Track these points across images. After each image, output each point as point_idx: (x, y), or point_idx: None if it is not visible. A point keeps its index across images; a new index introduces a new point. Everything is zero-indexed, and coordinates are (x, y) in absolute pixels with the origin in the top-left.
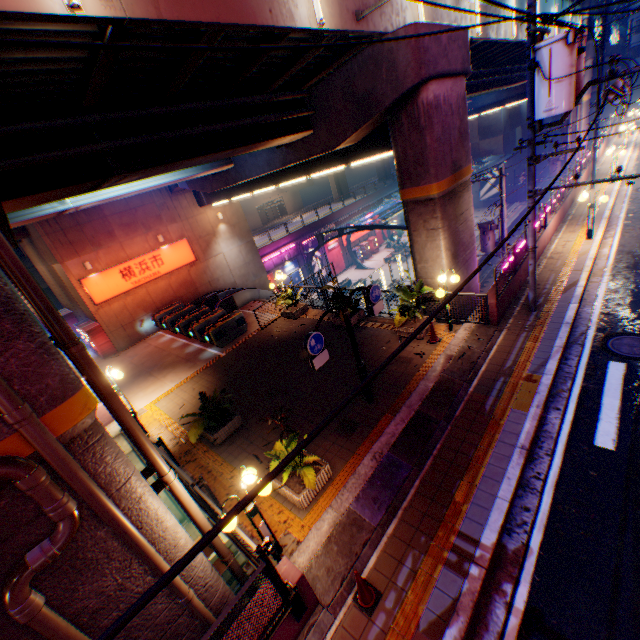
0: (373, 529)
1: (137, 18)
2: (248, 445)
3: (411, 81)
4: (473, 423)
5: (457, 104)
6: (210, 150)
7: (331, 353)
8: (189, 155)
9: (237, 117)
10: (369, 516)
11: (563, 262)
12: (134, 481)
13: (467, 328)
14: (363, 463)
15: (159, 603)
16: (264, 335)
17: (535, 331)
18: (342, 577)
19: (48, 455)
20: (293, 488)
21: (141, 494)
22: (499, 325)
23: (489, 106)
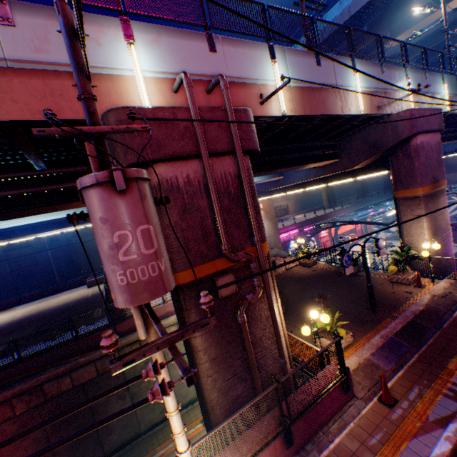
0: (386, 370)
1: (298, 115)
2: (290, 322)
3: (406, 134)
4: None
5: (434, 146)
6: (290, 165)
7: (338, 285)
8: (281, 167)
9: (303, 151)
10: (382, 364)
11: None
12: (272, 290)
13: (446, 281)
14: (374, 338)
15: (269, 359)
16: (288, 273)
17: None
18: (368, 387)
19: (261, 258)
20: (329, 339)
21: (273, 297)
22: None
23: (453, 151)
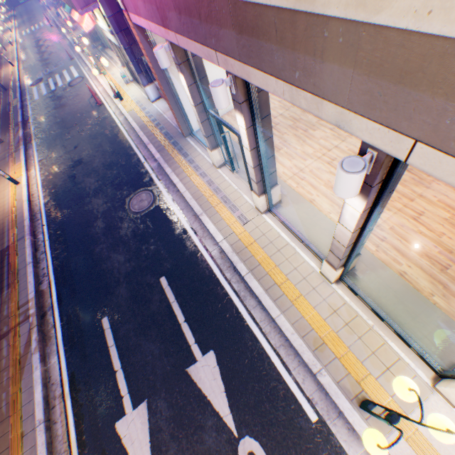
0: None
1: None
2: None
3: None
4: (7, 115)
5: None
6: None
7: None
8: None
9: None
10: None
11: (10, 76)
12: None
13: None
14: None
15: None
16: None
17: (12, 94)
18: None
19: None
20: None
21: None
22: (0, 99)
23: None
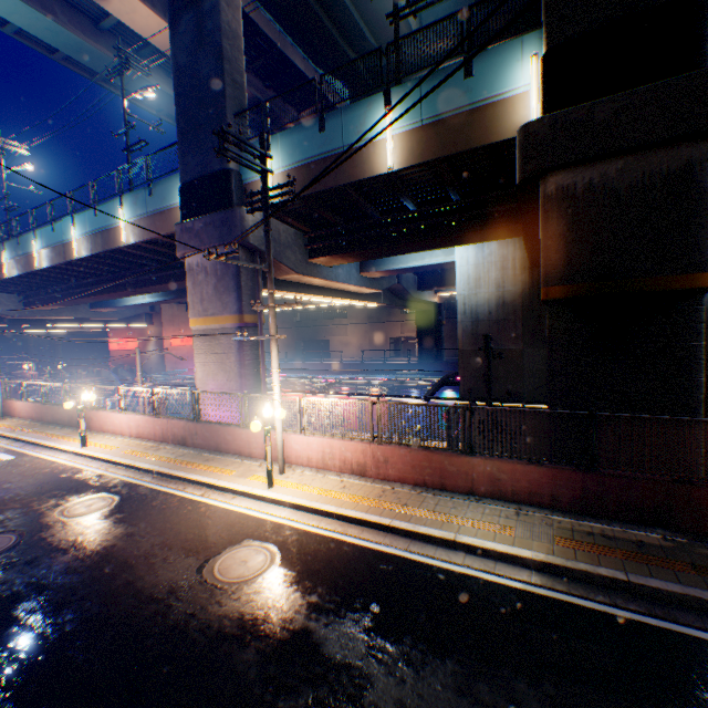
0: None
1: None
2: None
3: None
4: None
5: None
6: None
7: None
8: None
9: None
10: None
11: None
12: None
13: None
14: None
15: None
16: None
17: None
18: None
19: None
20: None
21: None
22: None
23: None
